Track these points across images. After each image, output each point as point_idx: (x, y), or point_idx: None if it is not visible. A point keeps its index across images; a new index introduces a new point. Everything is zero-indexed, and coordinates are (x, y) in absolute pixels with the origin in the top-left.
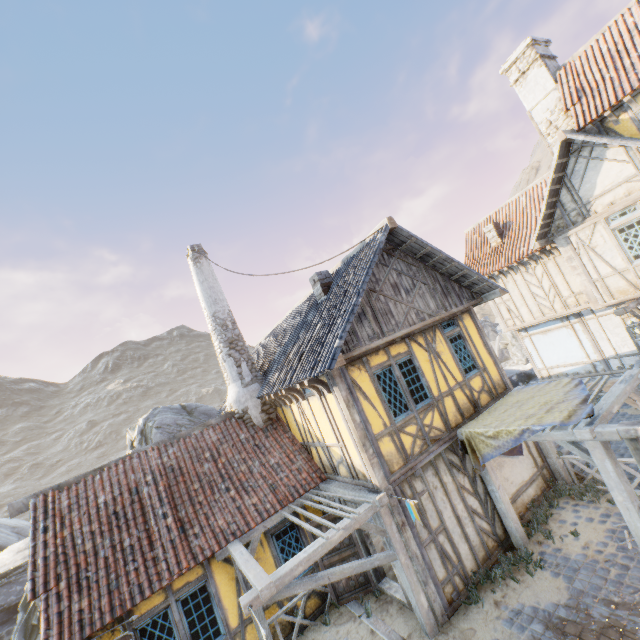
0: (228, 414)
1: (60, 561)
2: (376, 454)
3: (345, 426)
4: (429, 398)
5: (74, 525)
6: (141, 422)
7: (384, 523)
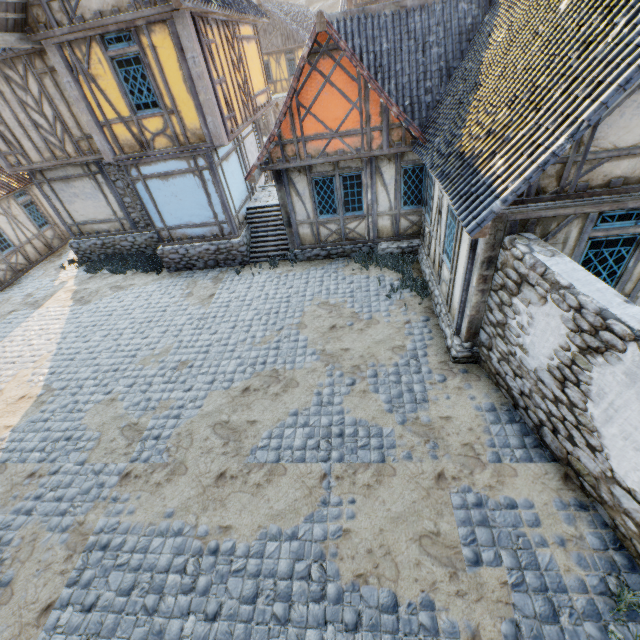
0: None
1: None
2: None
3: None
4: (272, 80)
5: None
6: None
7: None
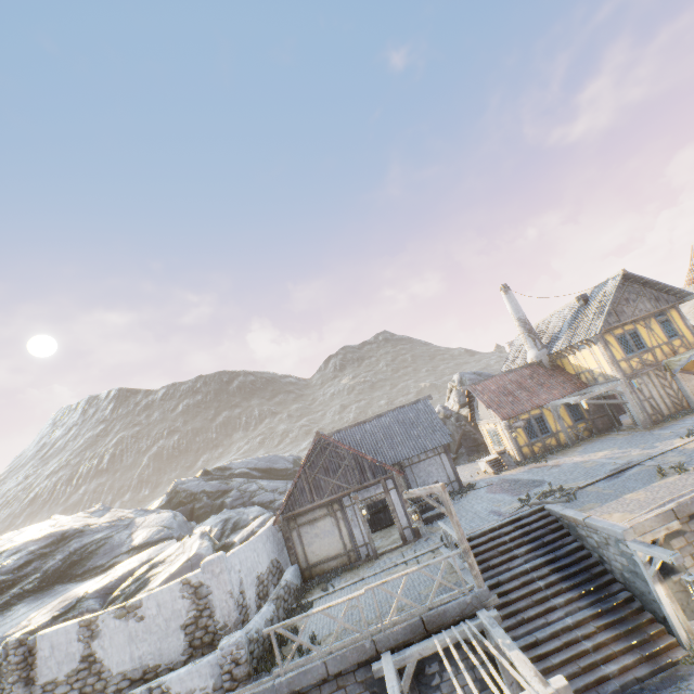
0: (531, 363)
1: (489, 402)
2: (618, 367)
3: (602, 358)
4: (645, 348)
5: (487, 394)
6: (458, 378)
7: (622, 390)
